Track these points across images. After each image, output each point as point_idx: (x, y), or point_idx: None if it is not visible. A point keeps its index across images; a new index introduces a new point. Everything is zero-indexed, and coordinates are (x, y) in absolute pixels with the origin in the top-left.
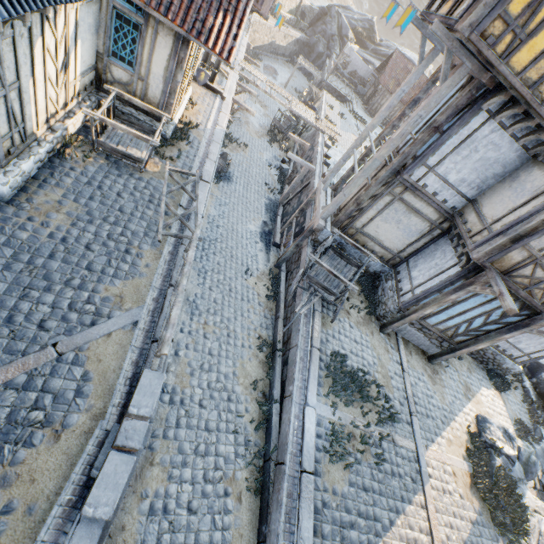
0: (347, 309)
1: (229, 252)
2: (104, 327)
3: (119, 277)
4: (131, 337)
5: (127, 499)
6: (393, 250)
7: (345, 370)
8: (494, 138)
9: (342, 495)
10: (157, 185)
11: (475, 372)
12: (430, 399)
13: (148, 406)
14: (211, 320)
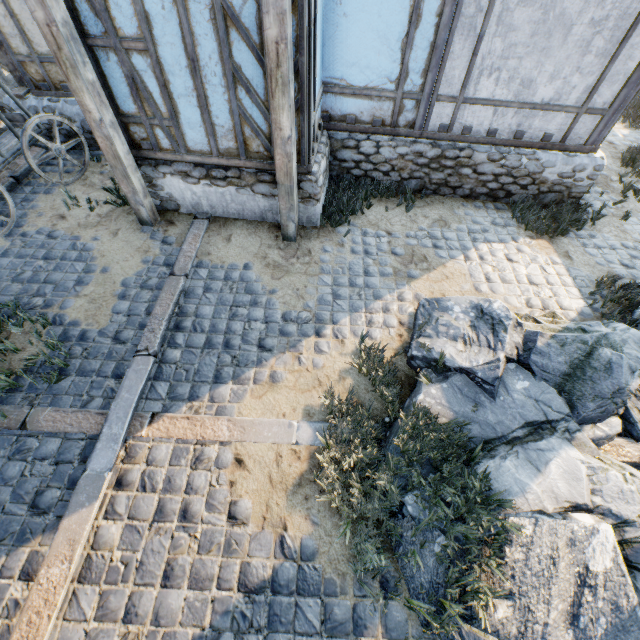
0: (62, 213)
1: None
2: None
3: None
4: None
5: None
6: None
7: None
8: None
9: None
10: None
11: (465, 222)
12: (243, 310)
13: None
14: None
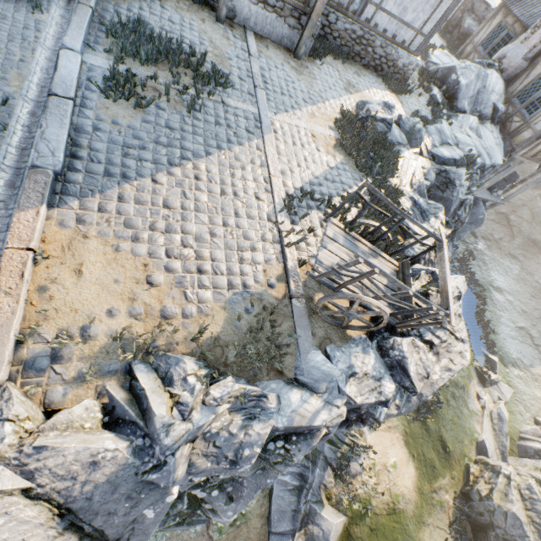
0: None
1: None
2: None
3: None
4: None
5: None
6: None
7: (138, 30)
8: None
9: (129, 128)
10: None
11: (366, 77)
12: (290, 84)
13: None
14: None
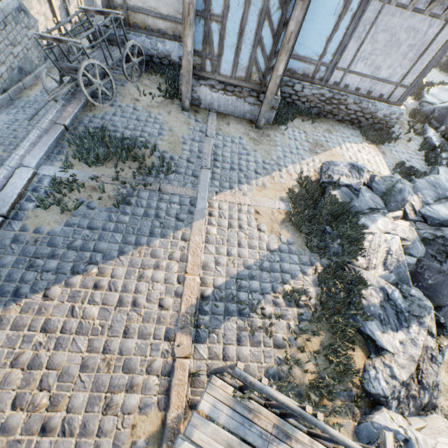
0: (136, 98)
1: None
2: None
3: None
4: None
5: None
6: (177, 16)
7: (96, 136)
8: None
9: (48, 234)
10: None
11: (339, 132)
12: (244, 157)
13: None
14: (1, 149)
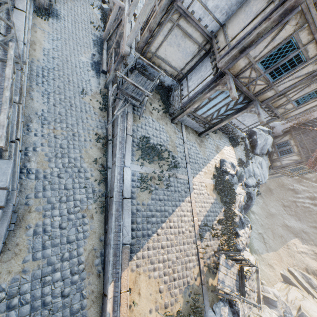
0: (150, 111)
1: (67, 78)
2: None
3: None
4: None
5: (17, 231)
6: (178, 68)
7: (148, 145)
8: None
9: (147, 205)
10: None
11: (223, 139)
12: (197, 155)
13: (2, 181)
14: (58, 126)
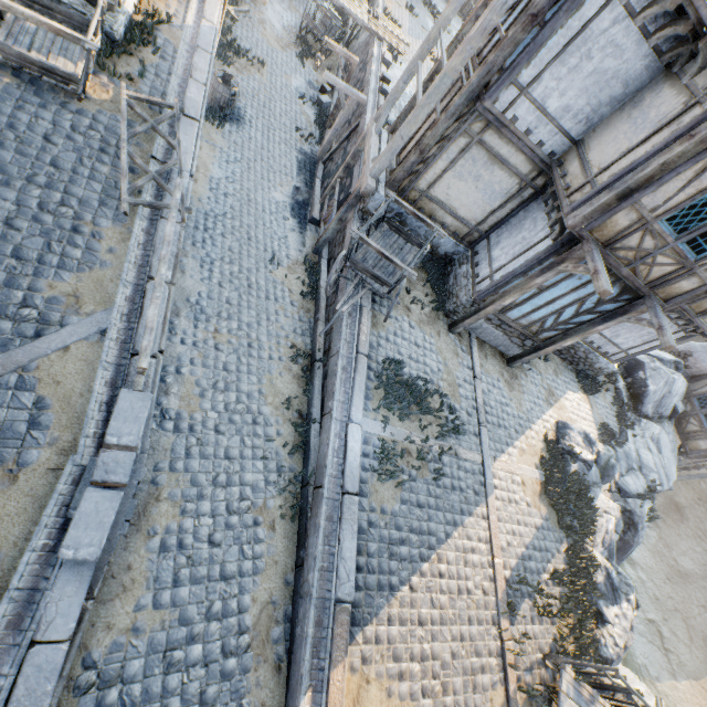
0: (407, 305)
1: (246, 234)
2: (56, 339)
3: (68, 268)
4: (100, 350)
5: (131, 538)
6: (471, 221)
7: (400, 379)
8: (616, 34)
9: (392, 514)
10: (111, 124)
11: (562, 375)
12: (504, 408)
13: (132, 434)
14: (224, 326)
